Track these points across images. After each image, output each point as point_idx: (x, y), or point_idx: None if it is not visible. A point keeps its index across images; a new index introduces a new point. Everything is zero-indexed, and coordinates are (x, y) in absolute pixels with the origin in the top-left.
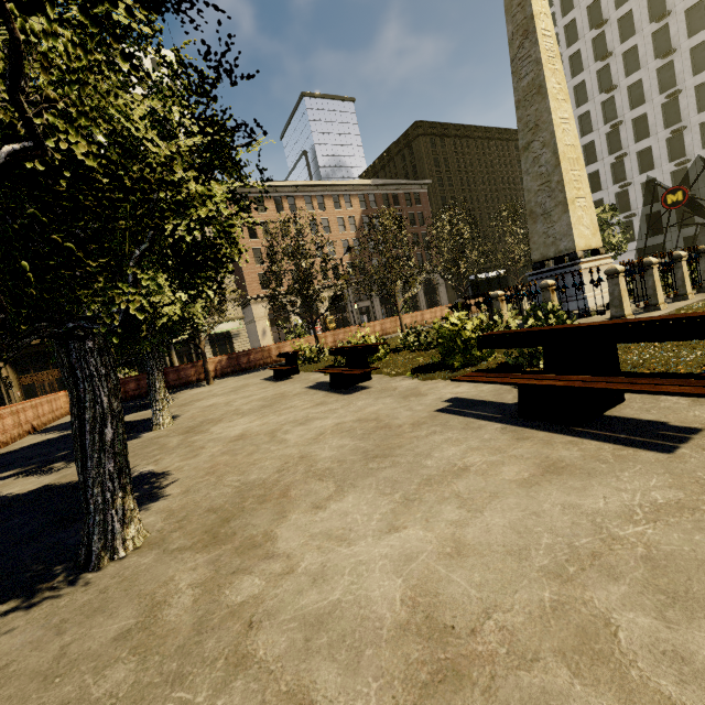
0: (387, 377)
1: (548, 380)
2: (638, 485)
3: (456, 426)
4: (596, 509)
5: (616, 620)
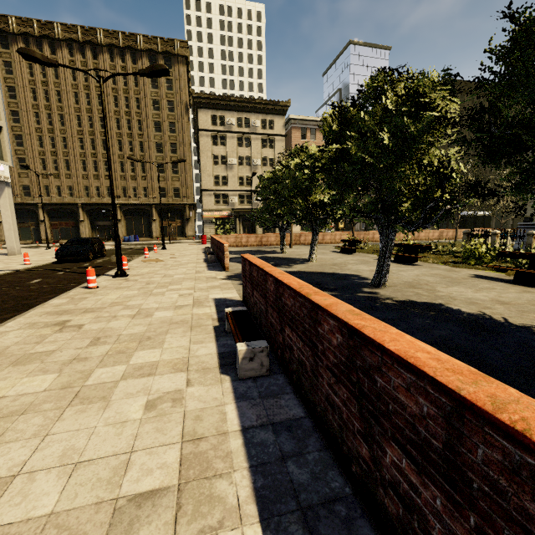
0: (426, 263)
1: (529, 271)
2: None
3: (484, 281)
4: None
5: None
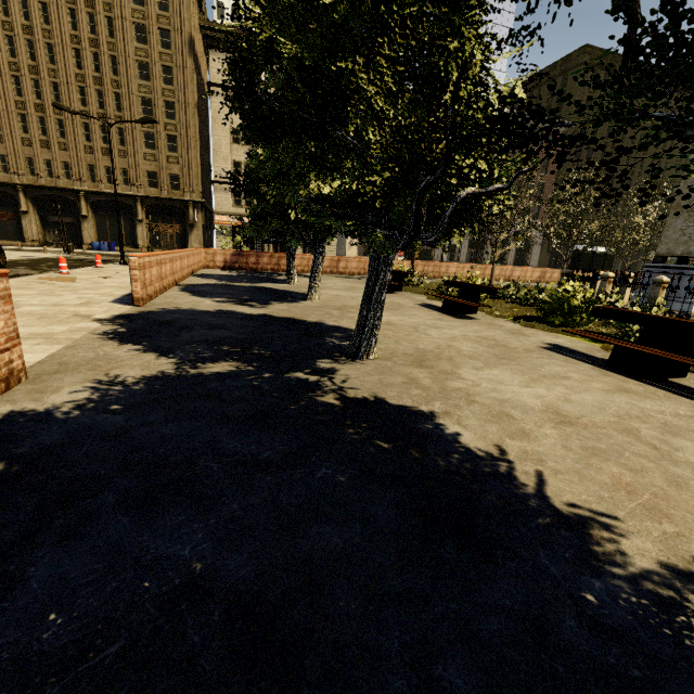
0: (490, 316)
1: (638, 348)
2: (672, 406)
3: (558, 359)
4: (645, 407)
5: (641, 430)
